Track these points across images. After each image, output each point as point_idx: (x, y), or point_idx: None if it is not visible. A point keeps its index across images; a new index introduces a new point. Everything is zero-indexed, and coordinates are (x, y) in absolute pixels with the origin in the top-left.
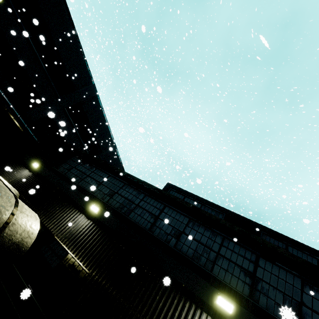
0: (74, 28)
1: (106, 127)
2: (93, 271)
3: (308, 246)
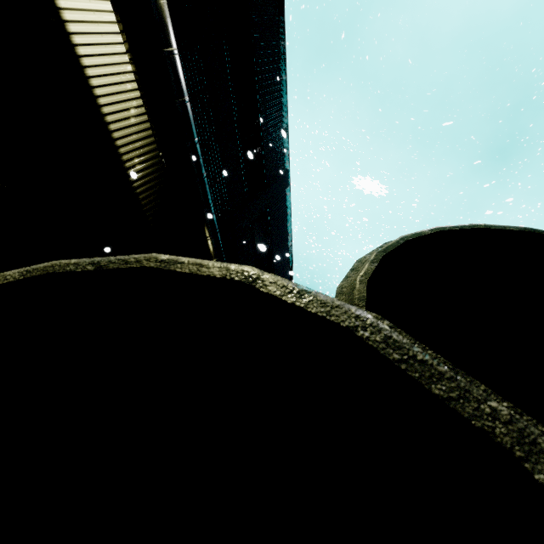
0: (283, 56)
1: (286, 251)
2: None
3: None
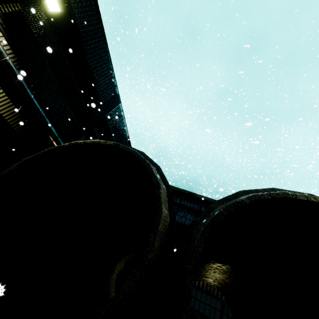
0: (103, 33)
1: (125, 137)
2: None
3: None
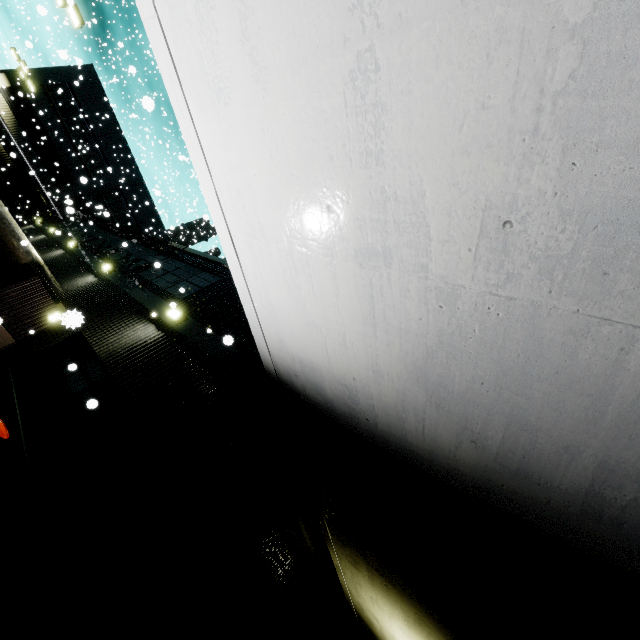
0: (112, 110)
1: (158, 223)
2: None
3: None
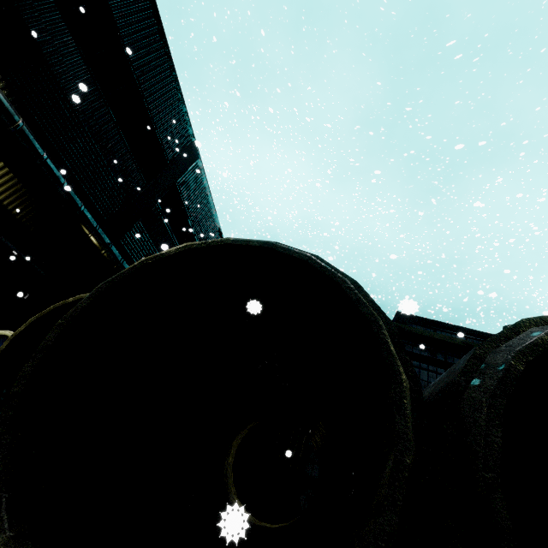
0: (160, 26)
1: (212, 220)
2: None
3: None
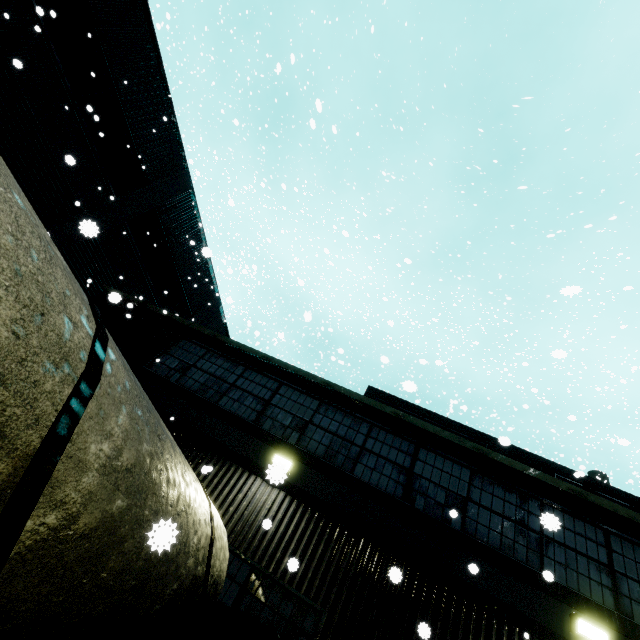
0: (155, 45)
1: (203, 262)
2: (326, 603)
3: (630, 495)
